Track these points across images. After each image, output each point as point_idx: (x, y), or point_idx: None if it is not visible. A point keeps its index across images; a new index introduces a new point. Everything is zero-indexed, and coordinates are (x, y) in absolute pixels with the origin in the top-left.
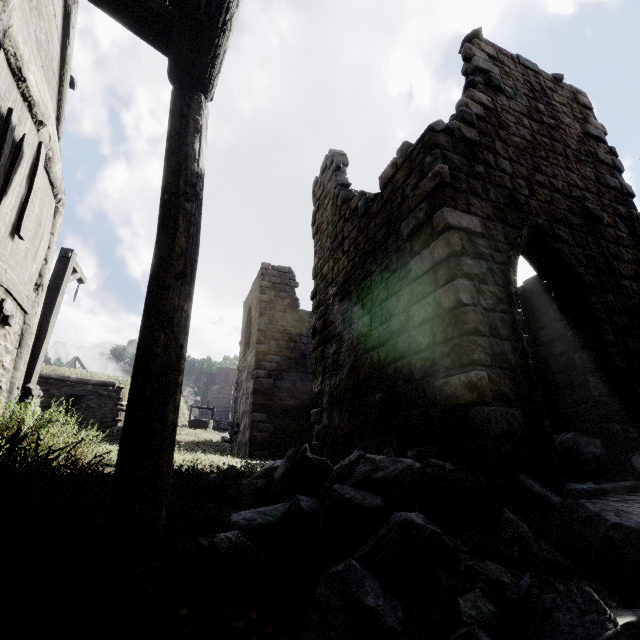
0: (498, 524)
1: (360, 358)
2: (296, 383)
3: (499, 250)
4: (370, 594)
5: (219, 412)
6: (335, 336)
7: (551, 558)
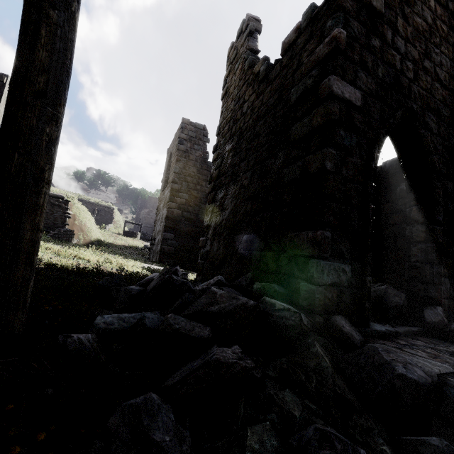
0: (307, 355)
1: (238, 205)
2: (198, 216)
3: (371, 127)
4: (160, 429)
5: (147, 227)
6: (224, 185)
7: (340, 393)
